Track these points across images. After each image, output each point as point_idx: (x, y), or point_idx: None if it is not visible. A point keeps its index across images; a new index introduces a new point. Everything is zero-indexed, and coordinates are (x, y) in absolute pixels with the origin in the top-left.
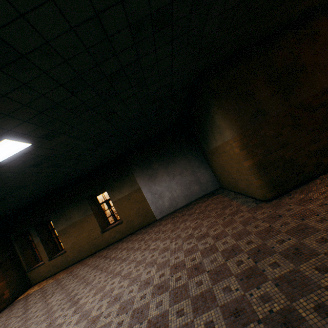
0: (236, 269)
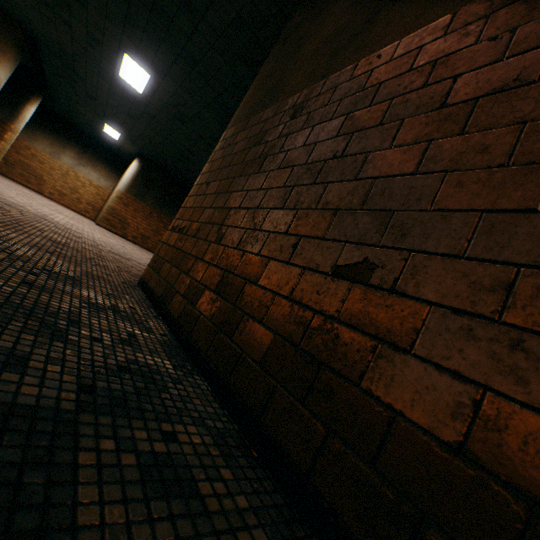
0: None
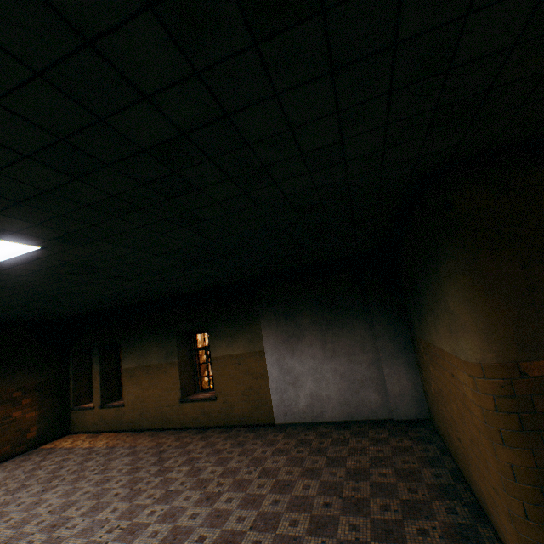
0: None
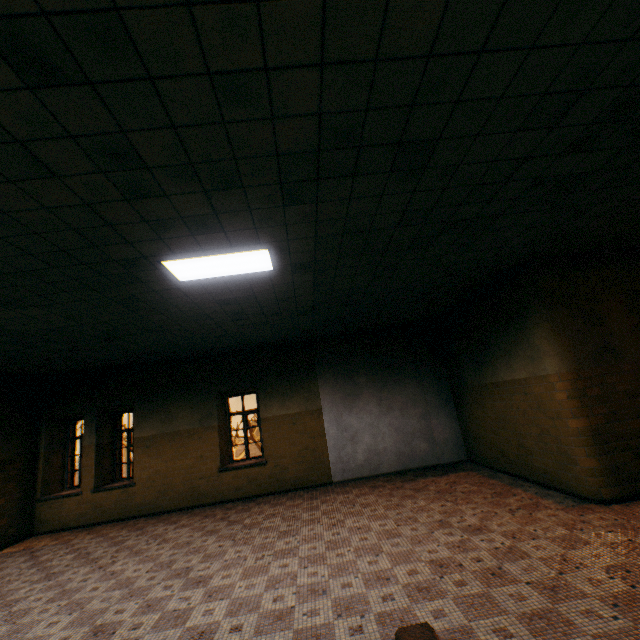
0: (592, 589)
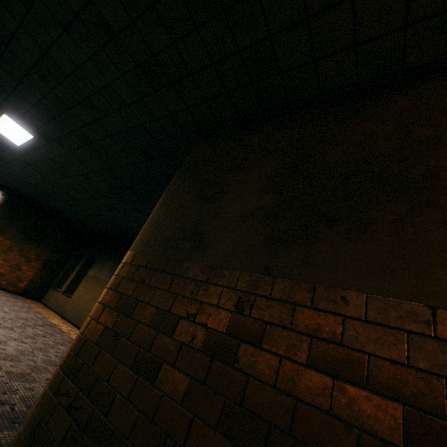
0: None
